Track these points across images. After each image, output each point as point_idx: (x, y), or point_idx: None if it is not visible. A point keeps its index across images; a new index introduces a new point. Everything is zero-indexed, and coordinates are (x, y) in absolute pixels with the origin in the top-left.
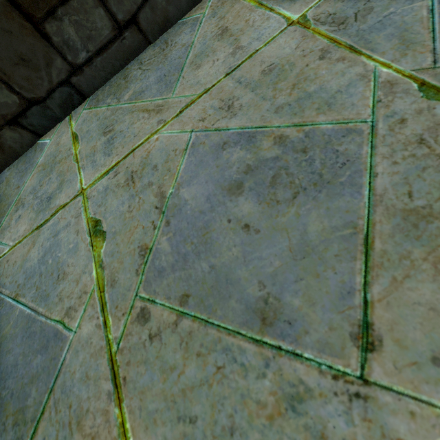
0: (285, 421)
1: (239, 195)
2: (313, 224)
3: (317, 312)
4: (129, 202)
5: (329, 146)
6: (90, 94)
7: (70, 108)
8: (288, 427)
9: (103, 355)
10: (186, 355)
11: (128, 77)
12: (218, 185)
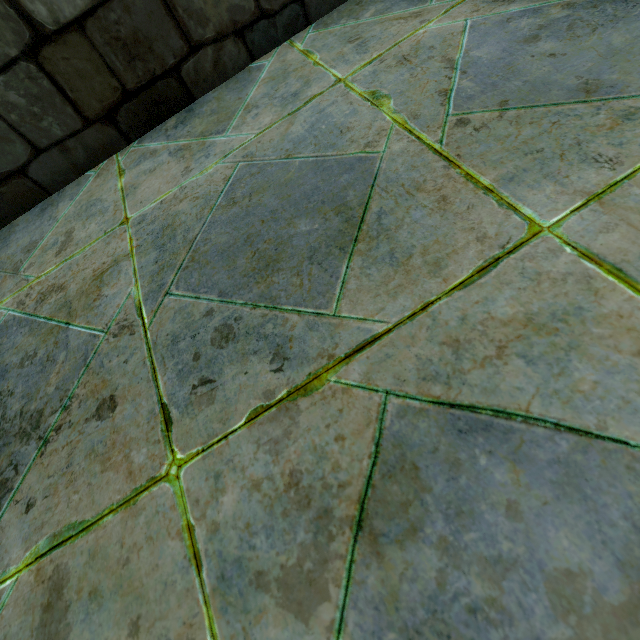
0: (623, 126)
1: (537, 42)
2: (616, 40)
3: (634, 76)
4: (410, 72)
5: (618, 0)
6: (313, 21)
7: (291, 33)
8: (627, 127)
9: (426, 152)
10: (519, 127)
11: (363, 3)
12: (511, 42)
